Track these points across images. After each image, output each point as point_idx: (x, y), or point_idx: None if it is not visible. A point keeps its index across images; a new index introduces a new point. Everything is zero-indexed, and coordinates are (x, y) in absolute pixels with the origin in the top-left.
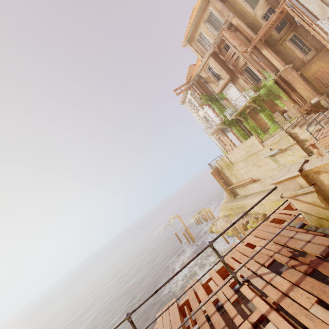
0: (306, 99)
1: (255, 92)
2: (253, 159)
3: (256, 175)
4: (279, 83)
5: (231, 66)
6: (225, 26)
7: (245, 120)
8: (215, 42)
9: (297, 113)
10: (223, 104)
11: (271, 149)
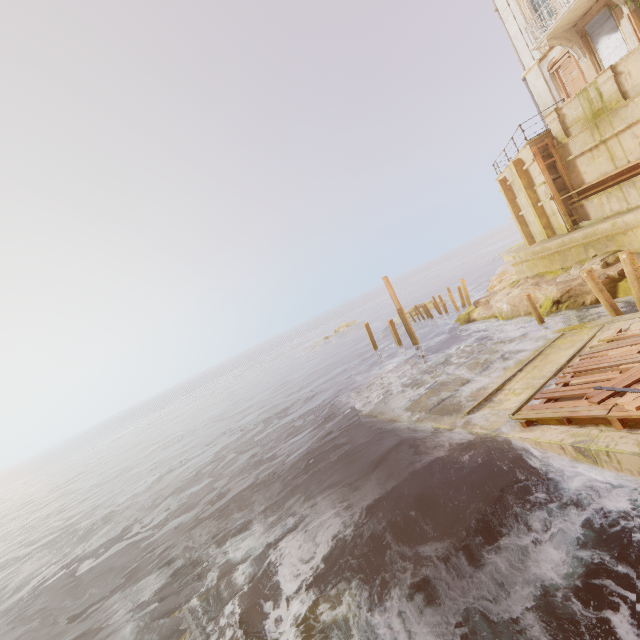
0: None
1: None
2: None
3: None
4: None
5: None
6: None
7: None
8: None
9: None
10: None
11: None
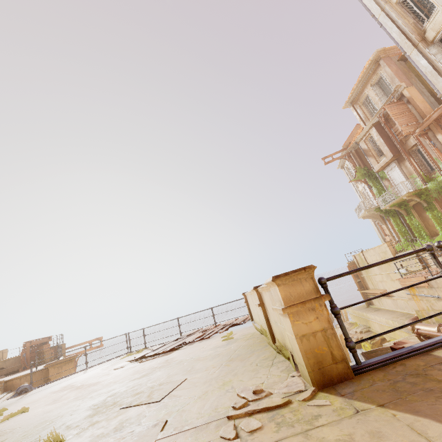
0: None
1: (424, 183)
2: (386, 268)
3: (390, 289)
4: None
5: (397, 143)
6: (396, 96)
7: (407, 214)
8: (381, 111)
9: None
10: (383, 185)
11: (402, 265)
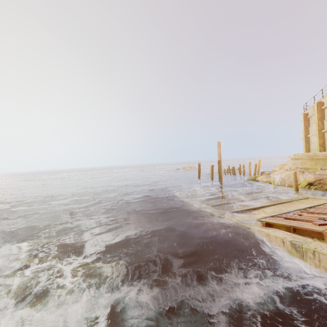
0: None
1: None
2: None
3: None
4: None
5: None
6: None
7: None
8: None
9: None
10: None
11: None
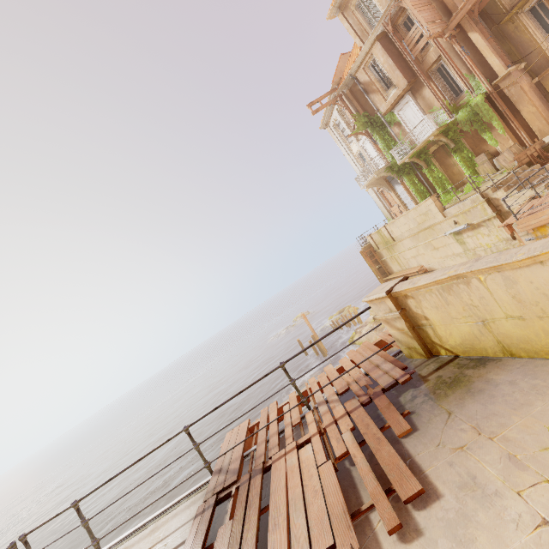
0: (537, 134)
1: (450, 115)
2: (426, 235)
3: (430, 261)
4: (494, 100)
5: (413, 61)
6: None
7: (427, 166)
8: (388, 13)
9: (512, 161)
10: (392, 133)
11: (456, 222)
